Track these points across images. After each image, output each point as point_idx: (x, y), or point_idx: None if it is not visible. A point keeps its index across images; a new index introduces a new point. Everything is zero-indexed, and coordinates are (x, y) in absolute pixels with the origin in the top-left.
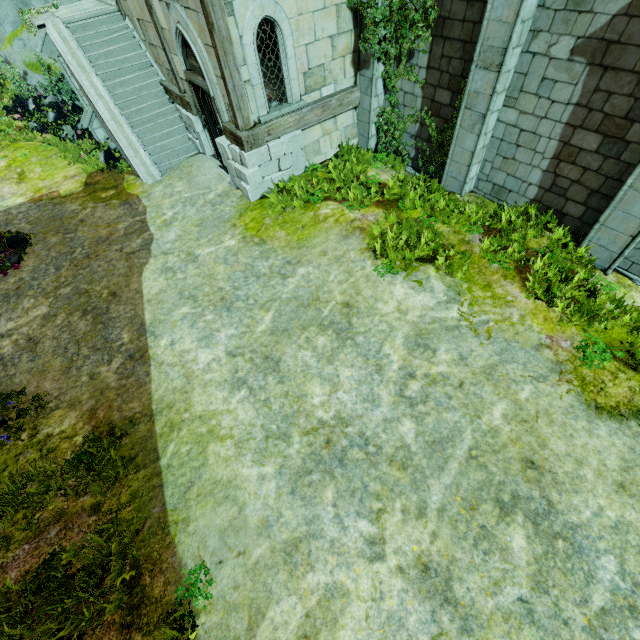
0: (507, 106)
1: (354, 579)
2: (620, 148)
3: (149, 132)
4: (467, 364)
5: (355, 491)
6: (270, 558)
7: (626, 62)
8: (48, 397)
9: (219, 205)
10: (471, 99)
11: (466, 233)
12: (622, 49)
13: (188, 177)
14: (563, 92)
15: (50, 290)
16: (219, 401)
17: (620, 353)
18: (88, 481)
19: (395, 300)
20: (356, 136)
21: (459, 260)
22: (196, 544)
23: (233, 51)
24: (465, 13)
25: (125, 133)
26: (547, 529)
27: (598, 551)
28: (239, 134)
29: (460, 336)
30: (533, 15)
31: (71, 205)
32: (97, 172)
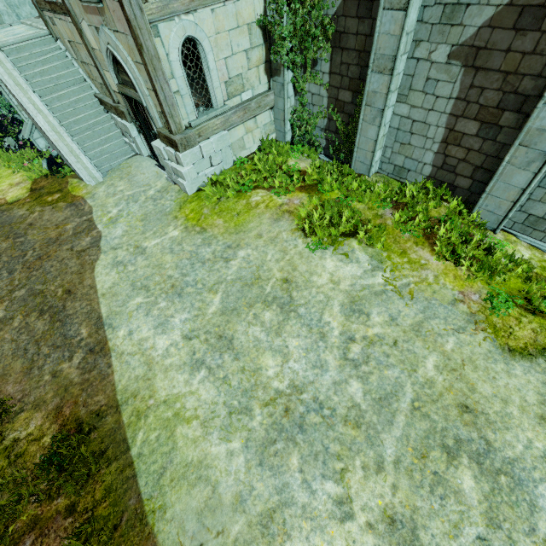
0: (400, 102)
1: (329, 542)
2: (495, 132)
3: (88, 139)
4: (397, 324)
5: (317, 454)
6: (248, 533)
7: (493, 63)
8: (11, 401)
9: (160, 200)
10: (370, 97)
11: (378, 208)
12: (489, 53)
13: (128, 177)
14: (445, 89)
15: (5, 294)
16: (181, 384)
17: (520, 301)
18: (60, 483)
19: (327, 272)
20: (274, 131)
21: (377, 232)
22: (175, 530)
23: (162, 67)
24: (357, 28)
25: (65, 142)
26: (489, 467)
27: (535, 481)
28: (173, 138)
29: (388, 299)
30: (414, 28)
31: (19, 210)
32: (41, 178)
